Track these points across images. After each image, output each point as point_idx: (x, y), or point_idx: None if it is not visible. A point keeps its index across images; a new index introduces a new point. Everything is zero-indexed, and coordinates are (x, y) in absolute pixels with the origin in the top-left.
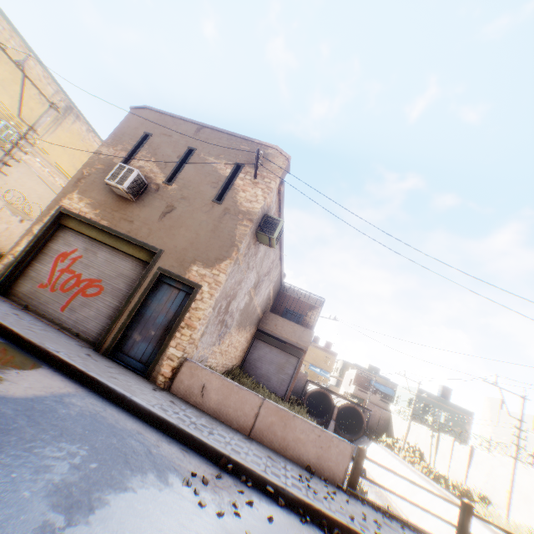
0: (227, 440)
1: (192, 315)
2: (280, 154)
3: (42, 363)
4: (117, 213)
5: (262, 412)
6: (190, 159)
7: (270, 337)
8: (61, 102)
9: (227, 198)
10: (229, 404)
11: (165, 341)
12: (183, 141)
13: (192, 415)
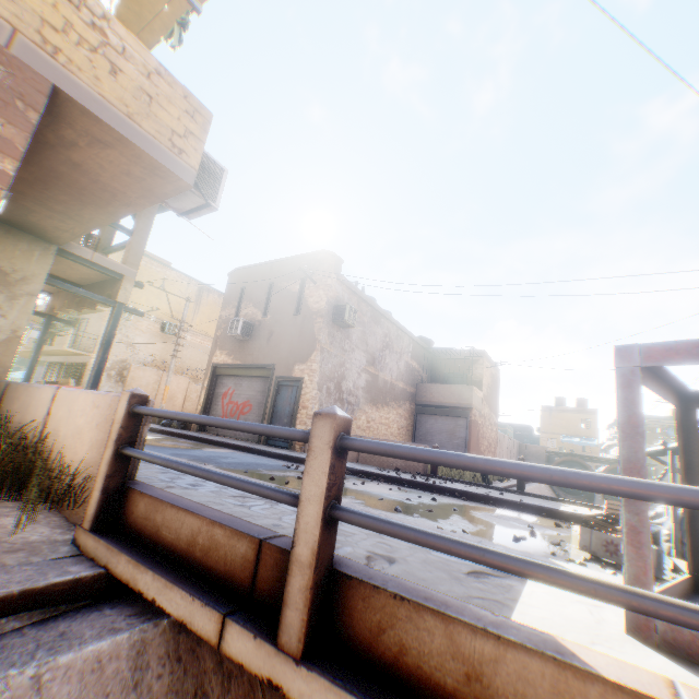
0: None
1: (303, 400)
2: (328, 255)
3: (224, 448)
4: (243, 352)
5: None
6: (273, 292)
7: (431, 407)
8: (194, 287)
9: (302, 308)
10: None
11: (293, 423)
12: (264, 281)
13: None
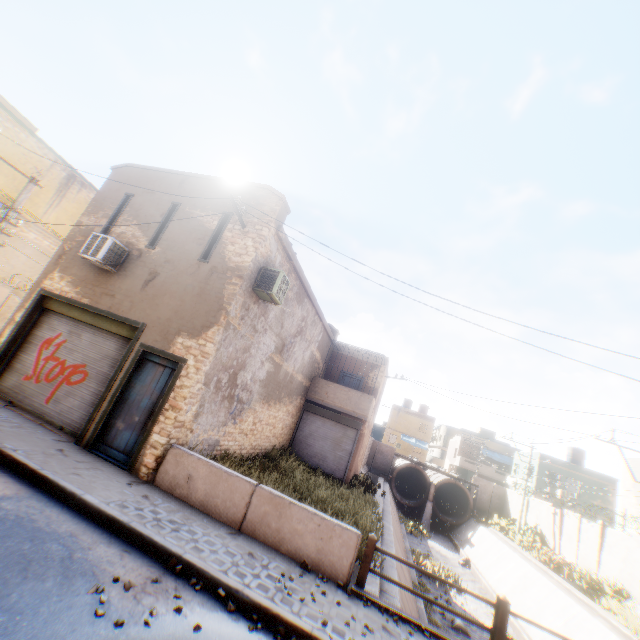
0: (194, 537)
1: (177, 395)
2: (273, 195)
3: None
4: (98, 288)
5: (254, 501)
6: (175, 216)
7: (322, 408)
8: (62, 171)
9: (214, 255)
10: (218, 494)
11: (148, 427)
12: (167, 196)
13: (164, 510)
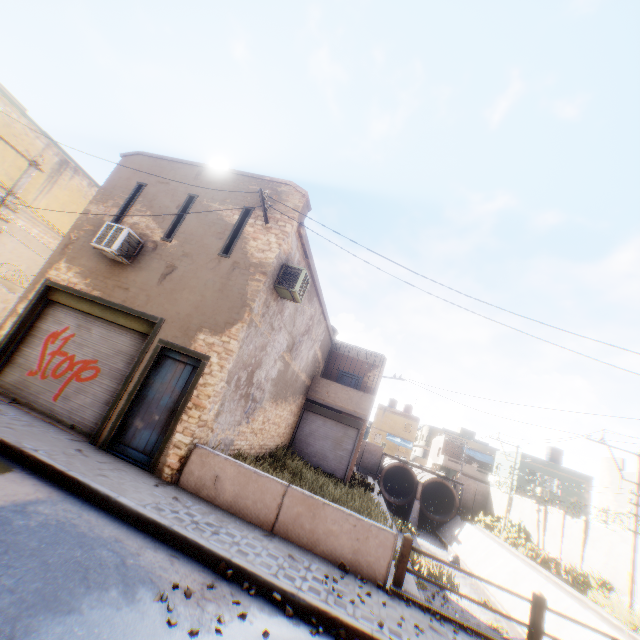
0: (235, 540)
1: (200, 393)
2: (296, 191)
3: (16, 466)
4: (110, 280)
5: (286, 502)
6: (191, 208)
7: (322, 407)
8: (54, 156)
9: (235, 250)
10: (247, 495)
11: (170, 426)
12: (182, 188)
13: (198, 512)
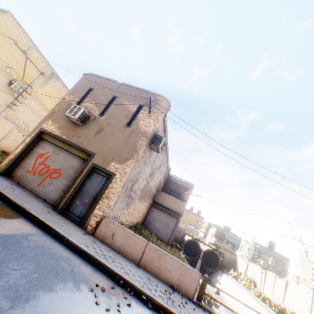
0: (122, 266)
1: (109, 191)
2: (165, 100)
3: (21, 215)
4: (71, 132)
5: (146, 250)
6: (114, 102)
7: (161, 206)
8: (48, 71)
9: (133, 124)
10: (128, 244)
11: (93, 206)
12: (110, 92)
13: (104, 250)
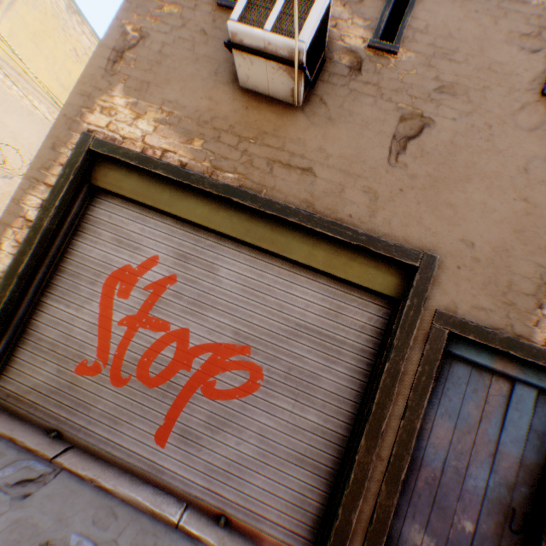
0: None
1: None
2: None
3: None
4: (254, 145)
5: None
6: None
7: None
8: None
9: None
10: None
11: None
12: None
13: None
